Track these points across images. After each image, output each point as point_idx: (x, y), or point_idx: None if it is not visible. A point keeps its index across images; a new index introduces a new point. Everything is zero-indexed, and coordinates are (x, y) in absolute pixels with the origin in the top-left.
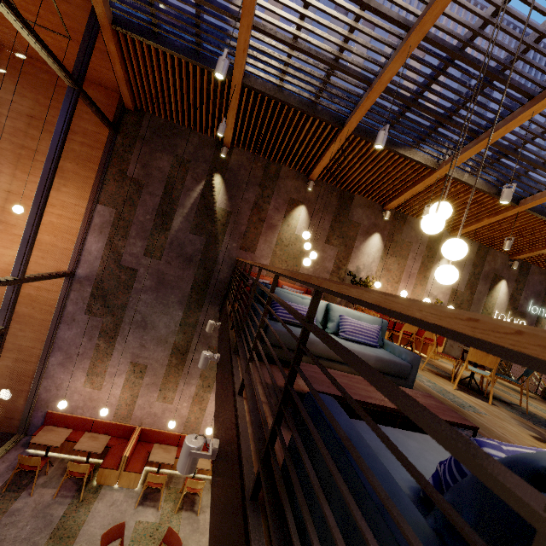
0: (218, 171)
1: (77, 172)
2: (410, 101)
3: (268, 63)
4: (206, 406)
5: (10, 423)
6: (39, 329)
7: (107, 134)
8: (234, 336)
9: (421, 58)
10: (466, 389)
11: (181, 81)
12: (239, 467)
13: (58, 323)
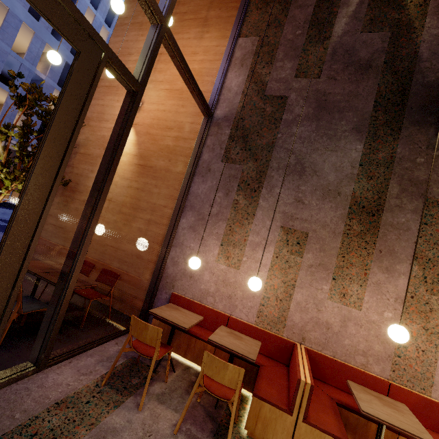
0: None
1: (219, 16)
2: None
3: None
4: (438, 326)
5: (133, 304)
6: (173, 184)
7: None
8: None
9: None
10: None
11: None
12: None
13: (192, 174)
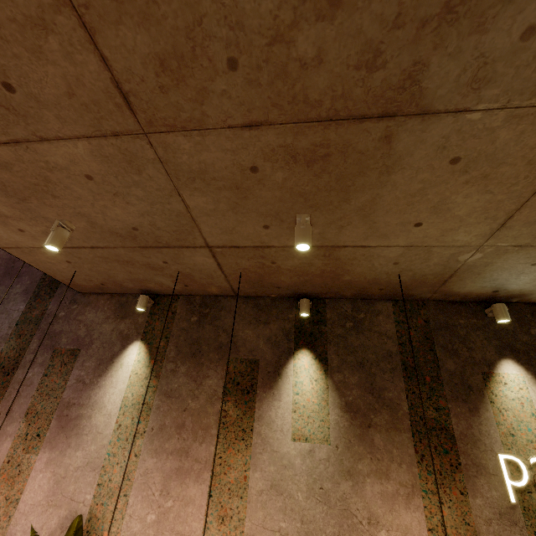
0: None
1: None
2: None
3: None
4: (20, 490)
5: None
6: None
7: None
8: None
9: None
10: None
11: None
12: None
13: None
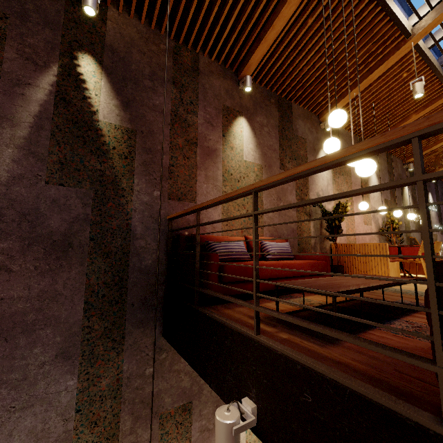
0: (86, 49)
1: None
2: None
3: None
4: None
5: None
6: None
7: None
8: None
9: None
10: None
11: None
12: None
13: None
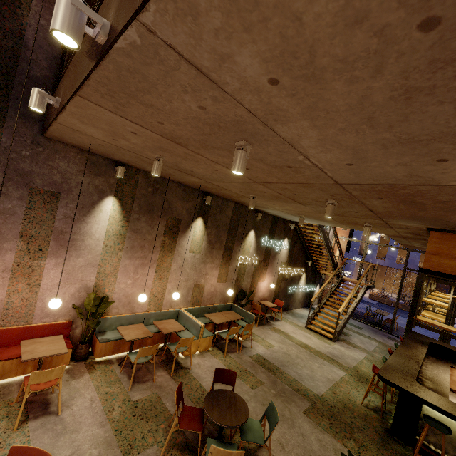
0: None
1: None
2: None
3: None
4: (39, 279)
5: None
6: None
7: None
8: None
9: None
10: None
11: None
12: None
13: None
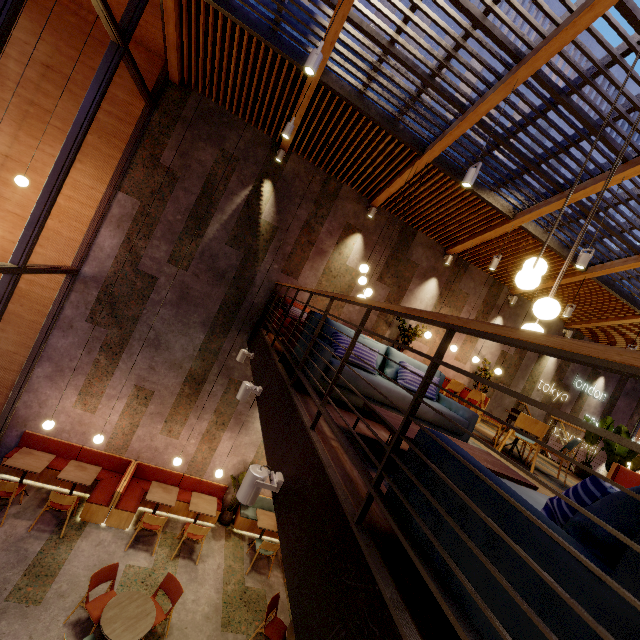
0: (270, 178)
1: (98, 148)
2: (502, 139)
3: (355, 63)
4: (216, 446)
5: None
6: (26, 332)
7: (141, 107)
8: (284, 369)
9: (524, 95)
10: (508, 455)
11: (245, 62)
12: (334, 495)
13: (51, 328)
